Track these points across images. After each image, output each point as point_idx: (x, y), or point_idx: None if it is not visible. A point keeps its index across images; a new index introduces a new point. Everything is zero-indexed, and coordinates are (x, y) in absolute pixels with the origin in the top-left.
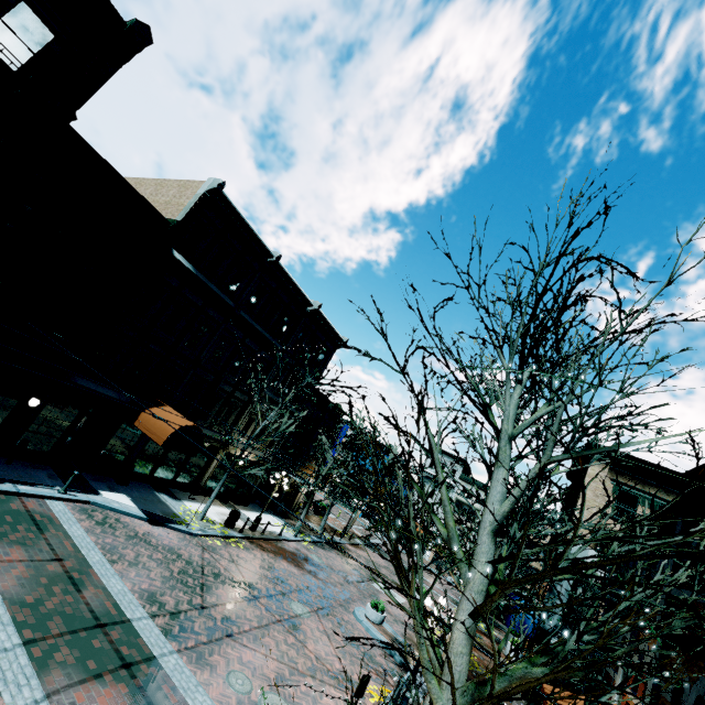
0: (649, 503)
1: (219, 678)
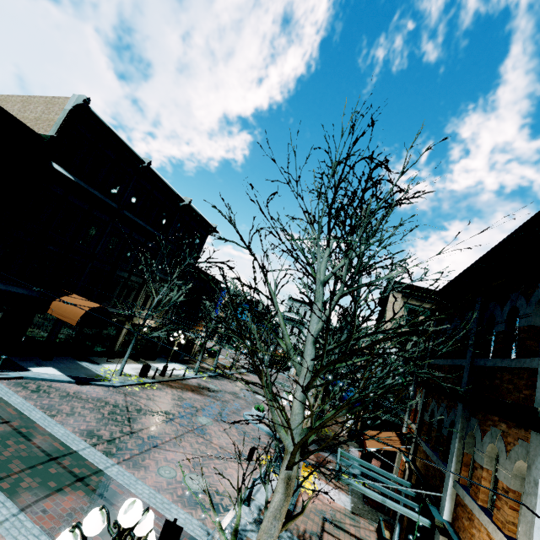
0: (425, 314)
1: (152, 473)
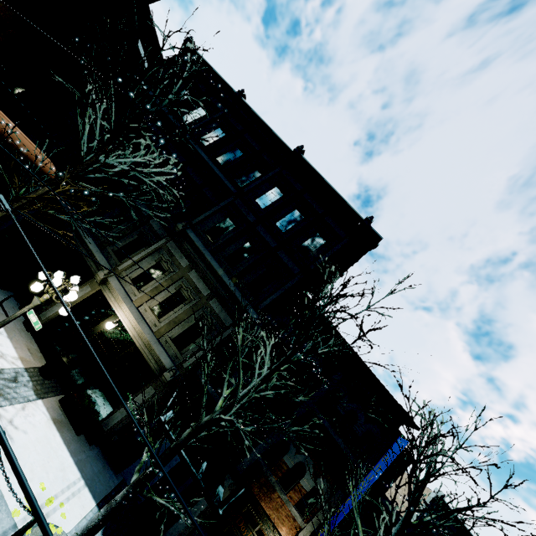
0: None
1: None
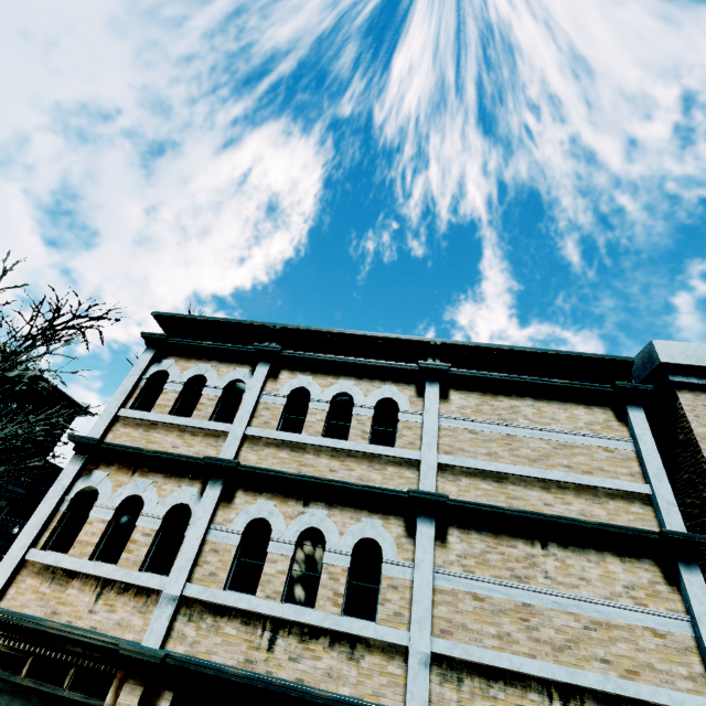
0: None
1: None
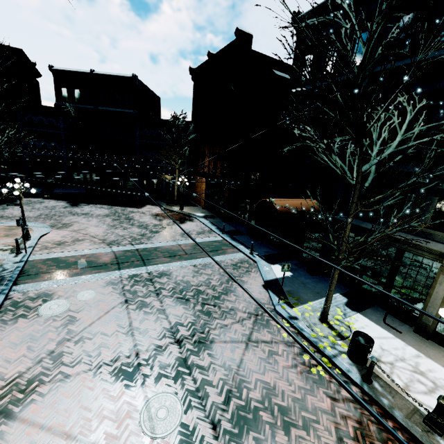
0: None
1: (96, 288)
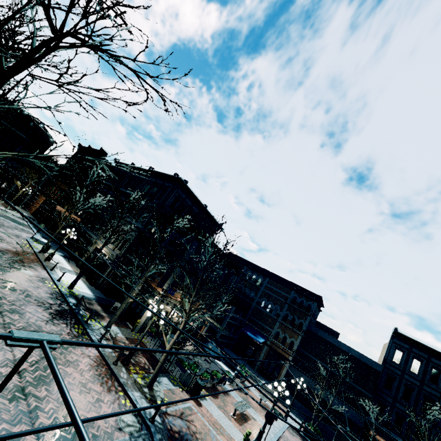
0: None
1: None
